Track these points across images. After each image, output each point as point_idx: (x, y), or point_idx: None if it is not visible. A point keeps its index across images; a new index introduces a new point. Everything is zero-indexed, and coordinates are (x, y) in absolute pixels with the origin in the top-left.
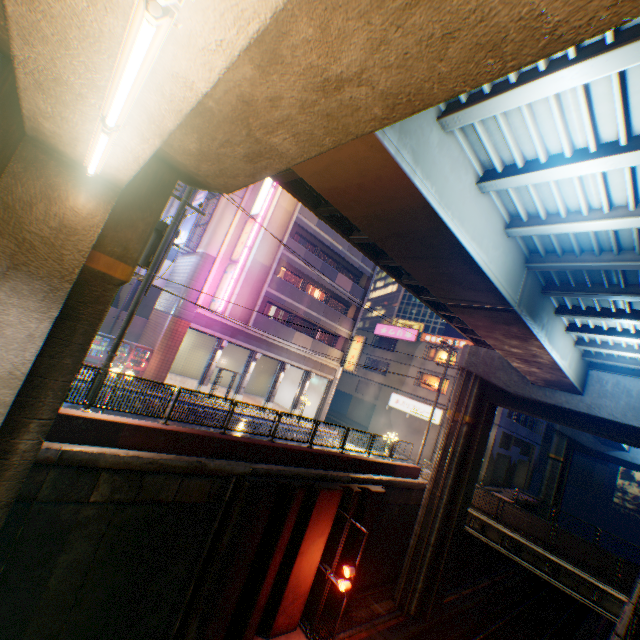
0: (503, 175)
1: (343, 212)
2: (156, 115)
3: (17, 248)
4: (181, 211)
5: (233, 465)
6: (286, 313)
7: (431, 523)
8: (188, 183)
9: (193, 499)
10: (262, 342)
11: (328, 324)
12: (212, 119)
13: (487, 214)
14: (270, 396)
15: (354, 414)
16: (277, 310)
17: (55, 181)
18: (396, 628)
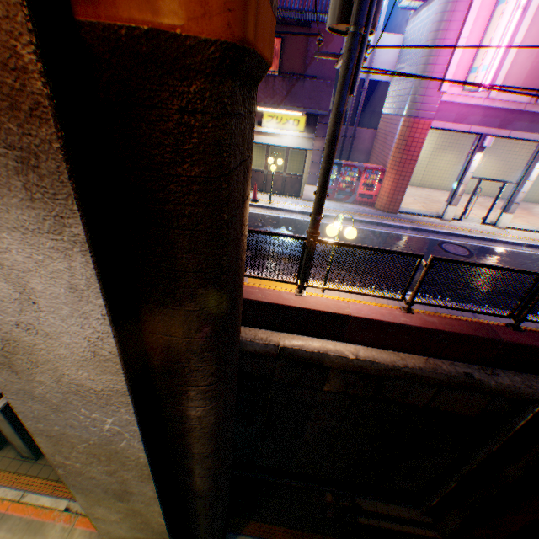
0: None
1: None
2: None
3: None
4: None
5: (533, 389)
6: None
7: None
8: None
9: (453, 410)
10: None
11: None
12: None
13: None
14: None
15: None
16: None
17: None
18: None
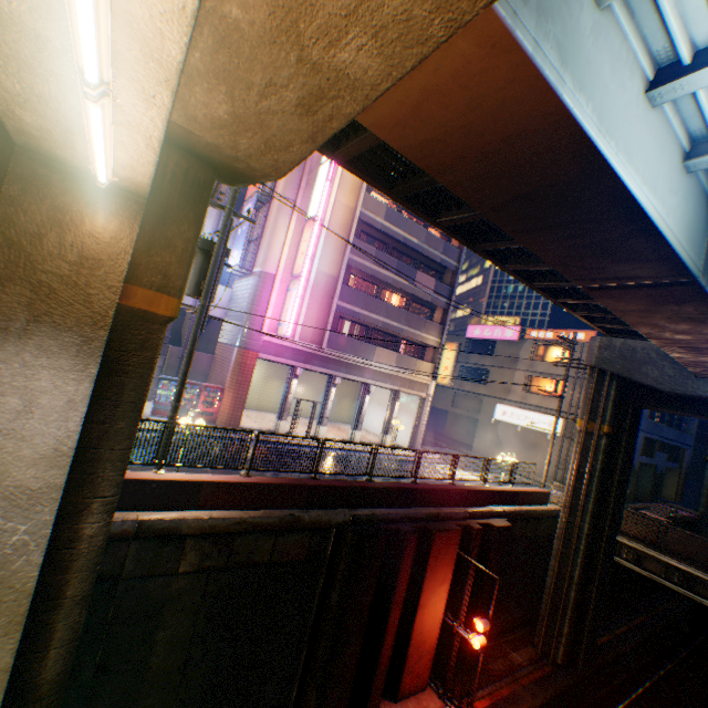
0: (695, 67)
1: (438, 178)
2: (149, 36)
3: (33, 295)
4: (227, 222)
5: (330, 515)
6: (362, 327)
7: (572, 558)
8: (228, 182)
9: (291, 557)
10: (340, 364)
11: (412, 334)
12: (241, 46)
13: (660, 141)
14: (357, 424)
15: (452, 432)
16: (351, 325)
17: (63, 201)
18: (543, 681)
